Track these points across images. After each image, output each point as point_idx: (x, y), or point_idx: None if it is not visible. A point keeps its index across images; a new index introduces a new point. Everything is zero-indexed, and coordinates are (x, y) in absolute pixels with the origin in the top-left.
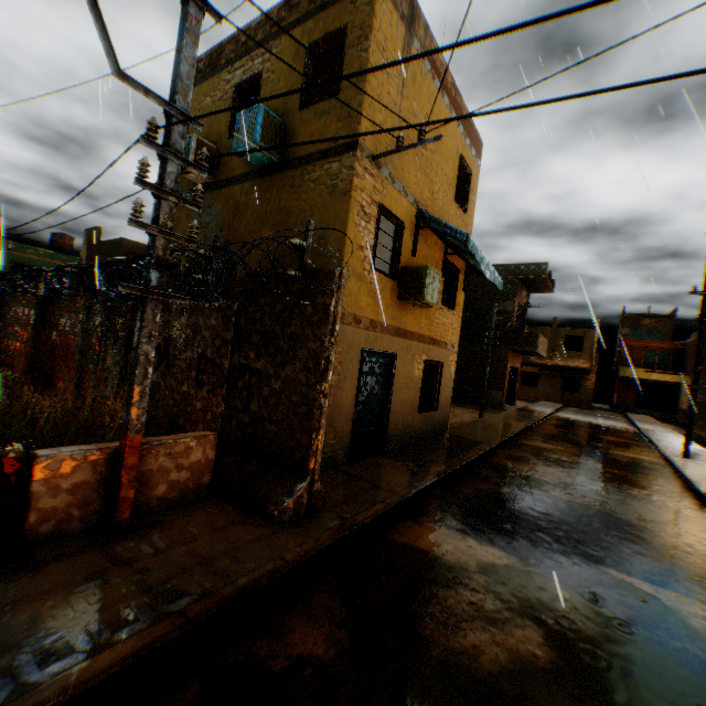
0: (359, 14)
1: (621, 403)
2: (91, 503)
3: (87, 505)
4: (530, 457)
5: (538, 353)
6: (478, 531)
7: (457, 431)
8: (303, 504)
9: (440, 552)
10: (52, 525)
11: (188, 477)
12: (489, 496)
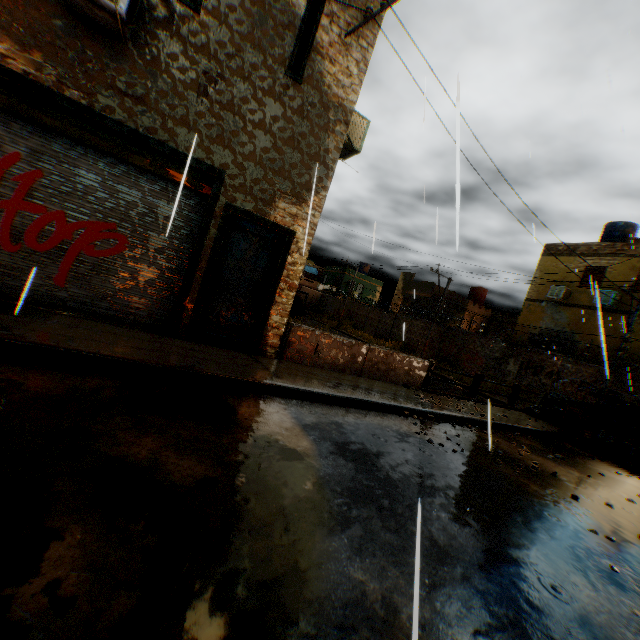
0: None
1: None
2: None
3: None
4: None
5: None
6: None
7: None
8: None
9: None
10: None
11: None
12: None
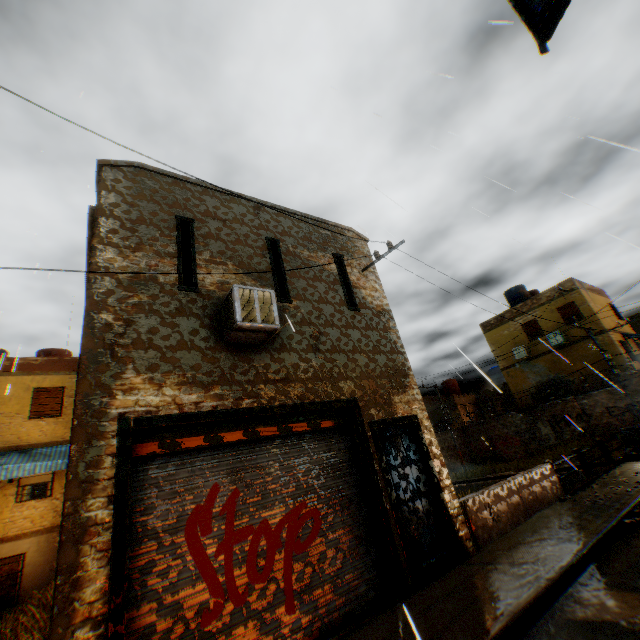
0: (574, 297)
1: None
2: None
3: None
4: None
5: None
6: None
7: None
8: None
9: None
10: None
11: None
12: None
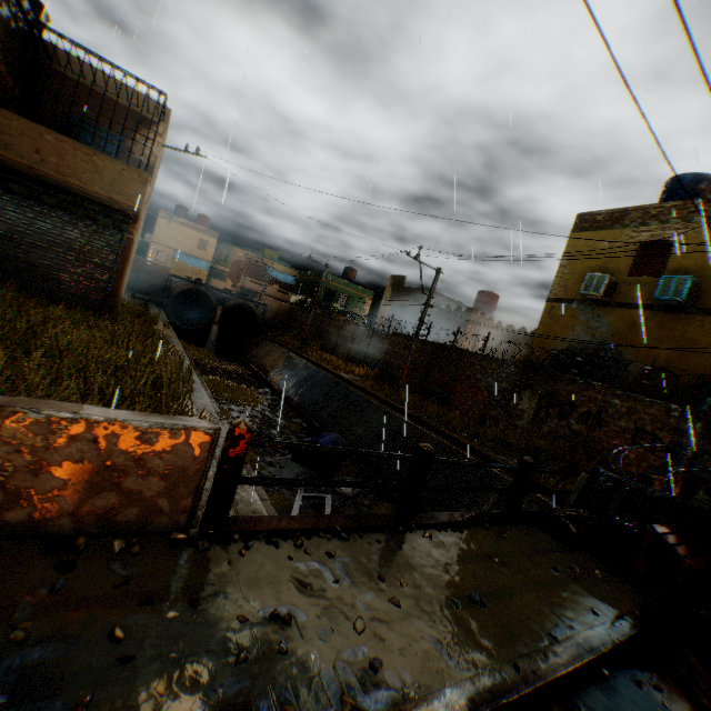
0: None
1: None
2: None
3: None
4: None
5: None
6: None
7: None
8: None
9: None
10: None
11: None
12: None
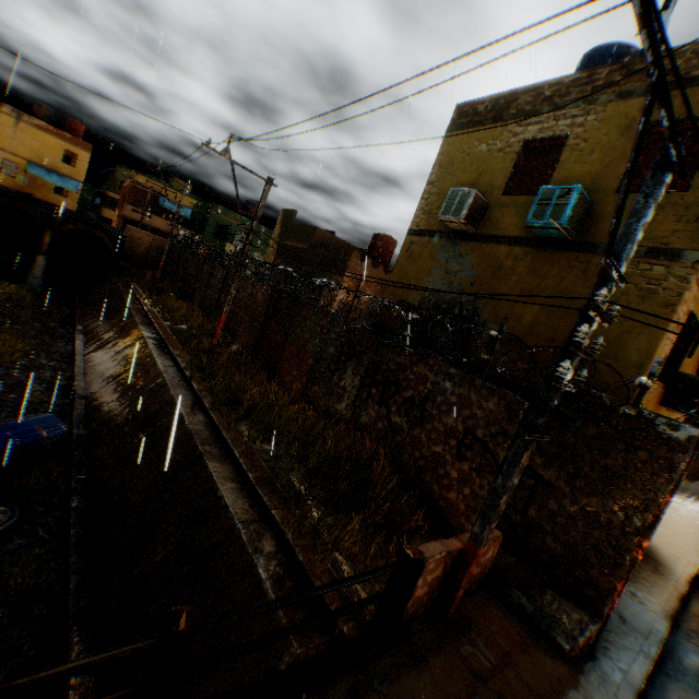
0: None
1: None
2: (432, 591)
3: (430, 593)
4: None
5: None
6: None
7: None
8: (588, 642)
9: None
10: (413, 607)
11: (478, 570)
12: None
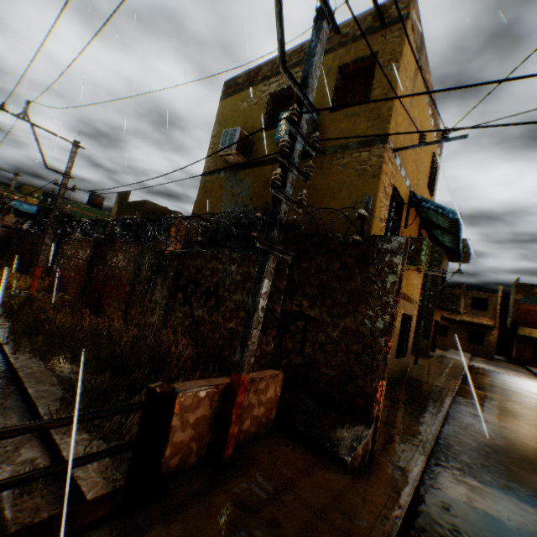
0: (389, 44)
1: (519, 357)
2: (203, 436)
3: (201, 438)
4: (487, 405)
5: (459, 311)
6: (514, 490)
7: (414, 375)
8: (368, 450)
9: (502, 514)
10: (177, 458)
11: (263, 412)
12: (490, 448)
